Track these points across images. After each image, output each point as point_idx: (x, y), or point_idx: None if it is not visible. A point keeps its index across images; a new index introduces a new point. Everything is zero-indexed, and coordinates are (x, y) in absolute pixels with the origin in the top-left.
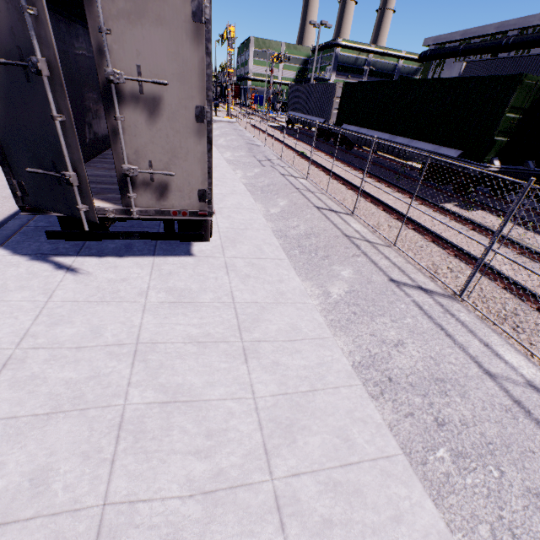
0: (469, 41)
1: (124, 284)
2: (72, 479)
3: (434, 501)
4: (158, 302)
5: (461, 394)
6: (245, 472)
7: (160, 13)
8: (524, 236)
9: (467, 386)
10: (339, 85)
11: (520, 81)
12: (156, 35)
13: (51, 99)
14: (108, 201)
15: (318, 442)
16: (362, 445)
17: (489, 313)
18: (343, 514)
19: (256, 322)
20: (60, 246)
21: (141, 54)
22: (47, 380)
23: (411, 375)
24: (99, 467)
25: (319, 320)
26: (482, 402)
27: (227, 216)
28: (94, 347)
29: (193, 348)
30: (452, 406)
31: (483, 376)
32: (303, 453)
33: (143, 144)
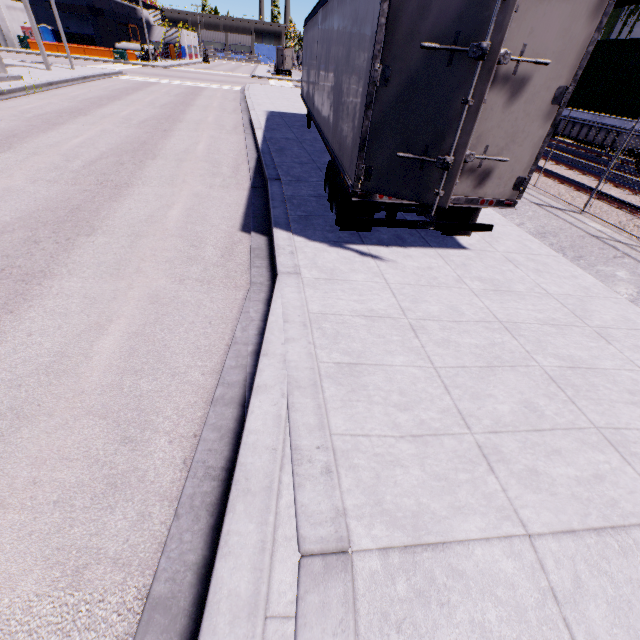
0: None
1: (434, 272)
2: (555, 410)
3: None
4: (480, 289)
5: None
6: None
7: None
8: None
9: None
10: None
11: None
12: (556, 11)
13: (474, 84)
14: None
15: None
16: None
17: None
18: None
19: (586, 312)
20: (340, 235)
21: (533, 32)
22: (459, 344)
23: None
24: (566, 405)
25: None
26: None
27: None
28: (468, 322)
29: (552, 329)
30: None
31: None
32: None
33: (489, 128)
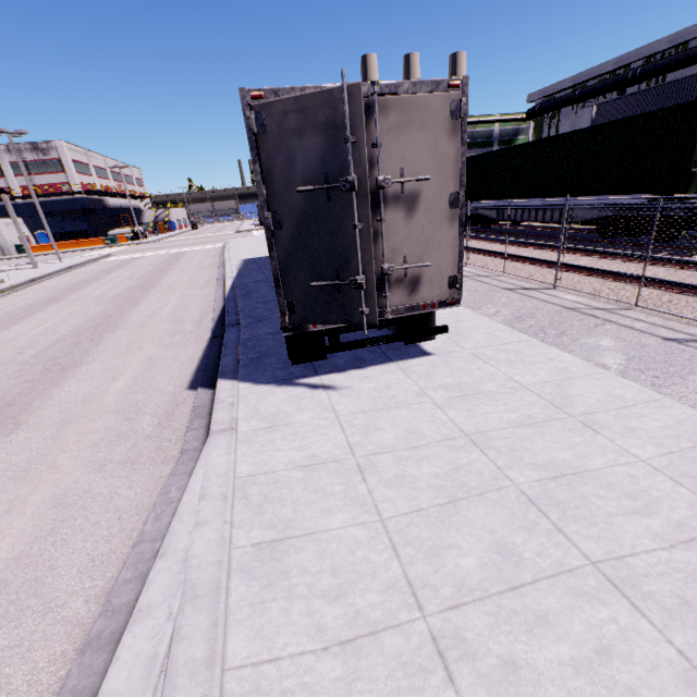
0: (584, 85)
1: (393, 390)
2: (537, 548)
3: None
4: (445, 399)
5: None
6: None
7: (423, 120)
8: None
9: None
10: None
11: None
12: (418, 139)
13: (356, 211)
14: None
15: None
16: None
17: None
18: None
19: (566, 398)
20: (292, 370)
21: (404, 158)
22: (416, 477)
23: None
24: (551, 535)
25: (632, 385)
26: None
27: None
28: (428, 444)
29: (528, 430)
30: None
31: None
32: None
33: (400, 241)
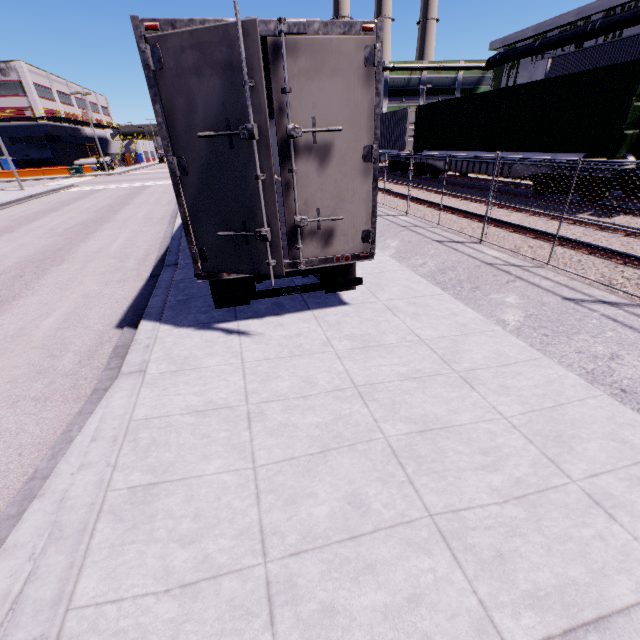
0: (545, 35)
1: (302, 338)
2: (386, 499)
3: None
4: (347, 349)
5: None
6: (542, 478)
7: (336, 65)
8: None
9: None
10: (410, 110)
11: None
12: (331, 86)
13: (257, 161)
14: None
15: (596, 447)
16: None
17: None
18: None
19: (457, 354)
20: (214, 314)
21: (316, 106)
22: (298, 426)
23: None
24: (402, 487)
25: (519, 343)
26: None
27: None
28: (318, 394)
29: (413, 384)
30: None
31: None
32: (588, 457)
33: (313, 193)
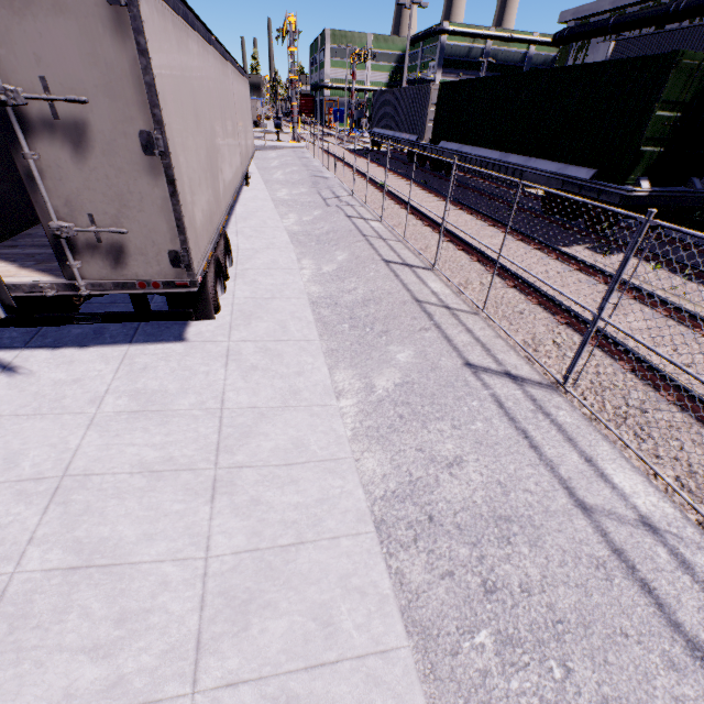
0: (623, 11)
1: (74, 387)
2: None
3: None
4: (113, 412)
5: (531, 541)
6: (157, 680)
7: None
8: (681, 289)
9: (545, 528)
10: (435, 87)
11: (674, 62)
12: (58, 30)
13: None
14: (50, 272)
15: (282, 629)
16: (349, 632)
17: (602, 410)
18: None
19: (244, 438)
20: (5, 336)
21: (42, 59)
22: None
23: (461, 511)
24: None
25: (339, 431)
26: (562, 552)
27: (251, 281)
28: (1, 483)
29: (141, 482)
30: (514, 560)
31: (573, 511)
32: (254, 647)
33: (76, 191)
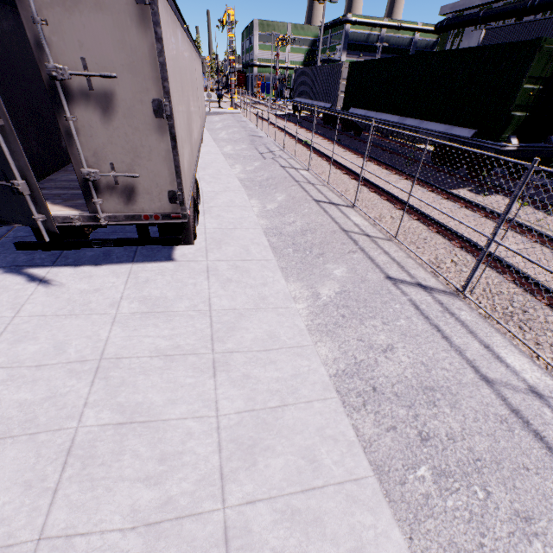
0: (490, 6)
1: (96, 295)
2: (10, 511)
3: (409, 526)
4: (129, 313)
5: (451, 404)
6: (196, 500)
7: None
8: (544, 221)
9: (460, 395)
10: (345, 66)
11: (538, 46)
12: (97, 22)
13: None
14: (76, 208)
15: (281, 464)
16: (329, 466)
17: (494, 310)
18: (298, 546)
19: (231, 331)
20: (36, 257)
21: (84, 45)
22: (1, 403)
23: (397, 383)
24: (41, 497)
25: (300, 326)
26: (474, 412)
27: (216, 215)
28: (55, 364)
29: (159, 363)
30: (440, 418)
31: (479, 383)
32: (262, 477)
33: (102, 145)
